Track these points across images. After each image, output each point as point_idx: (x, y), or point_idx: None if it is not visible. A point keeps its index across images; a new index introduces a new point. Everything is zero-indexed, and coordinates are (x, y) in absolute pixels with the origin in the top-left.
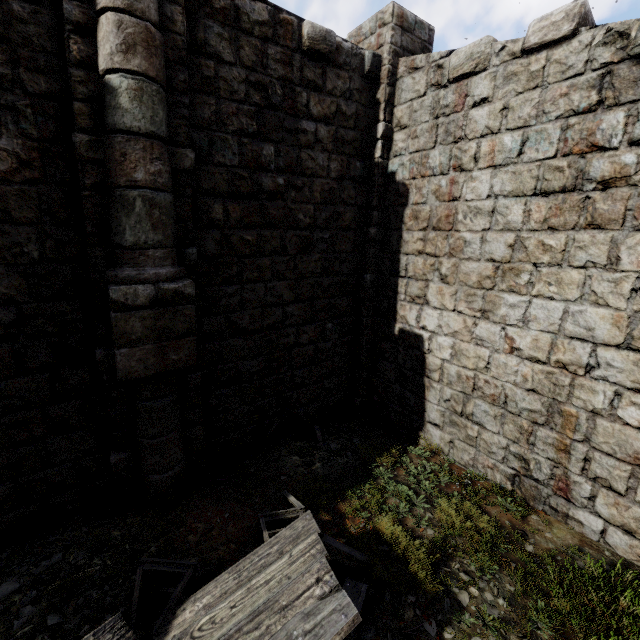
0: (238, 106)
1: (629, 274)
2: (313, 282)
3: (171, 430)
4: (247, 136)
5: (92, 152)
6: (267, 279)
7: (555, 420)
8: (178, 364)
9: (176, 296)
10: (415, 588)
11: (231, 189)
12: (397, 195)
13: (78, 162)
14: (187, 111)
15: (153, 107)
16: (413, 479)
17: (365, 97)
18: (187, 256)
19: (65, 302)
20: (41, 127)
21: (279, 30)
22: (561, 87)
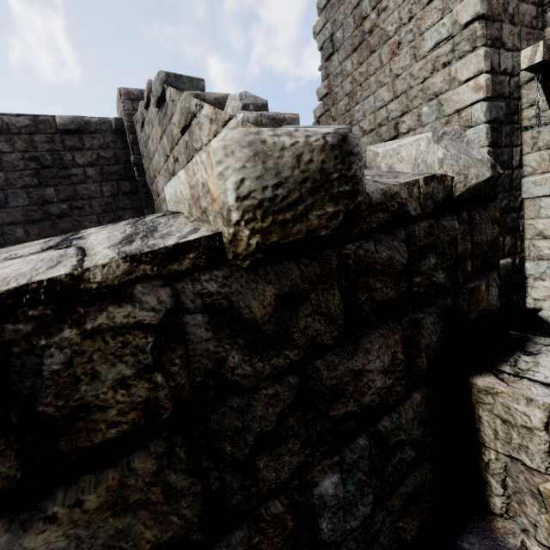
0: (21, 173)
1: None
2: None
3: None
4: (32, 187)
5: None
6: None
7: None
8: None
9: None
10: None
11: (27, 218)
12: (151, 197)
13: None
14: None
15: None
16: None
17: (120, 144)
18: None
19: None
20: None
21: (40, 126)
22: (156, 126)
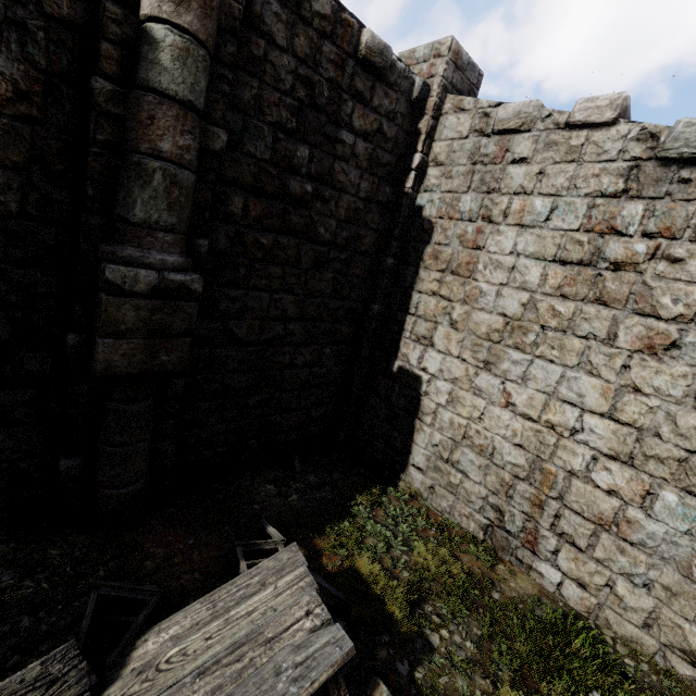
0: (281, 97)
1: (623, 351)
2: (320, 302)
3: (141, 440)
4: (284, 131)
5: (112, 104)
6: (274, 290)
7: (535, 476)
8: (167, 366)
9: (181, 290)
10: (389, 628)
11: (256, 184)
12: (421, 230)
13: (92, 111)
14: (228, 88)
15: (196, 74)
16: (391, 521)
17: (407, 123)
18: (197, 247)
19: (39, 271)
20: (52, 58)
21: (338, 29)
22: (594, 168)
